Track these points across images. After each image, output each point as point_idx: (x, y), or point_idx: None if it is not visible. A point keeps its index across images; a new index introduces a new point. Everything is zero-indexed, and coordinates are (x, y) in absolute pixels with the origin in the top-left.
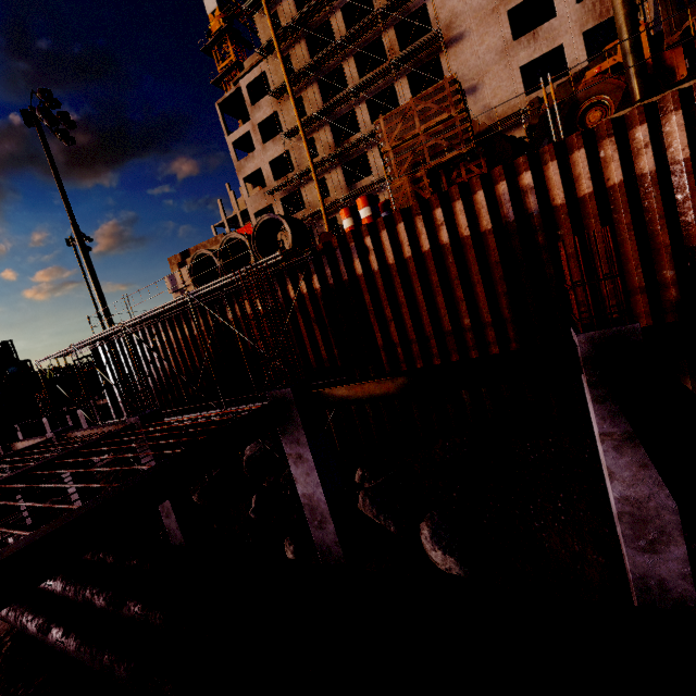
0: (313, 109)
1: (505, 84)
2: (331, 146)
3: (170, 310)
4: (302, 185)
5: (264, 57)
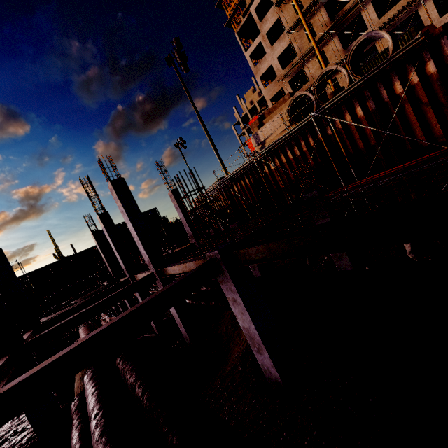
0: (308, 0)
1: None
2: (326, 23)
3: (280, 142)
4: (305, 64)
5: None
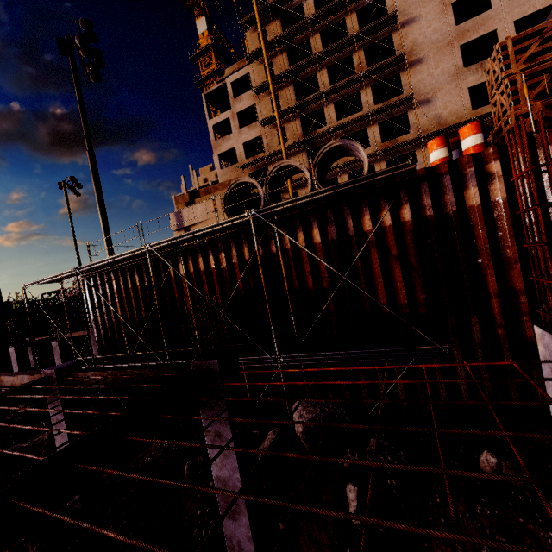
0: (287, 105)
1: (455, 99)
2: (299, 135)
3: (200, 237)
4: (270, 164)
5: (250, 61)
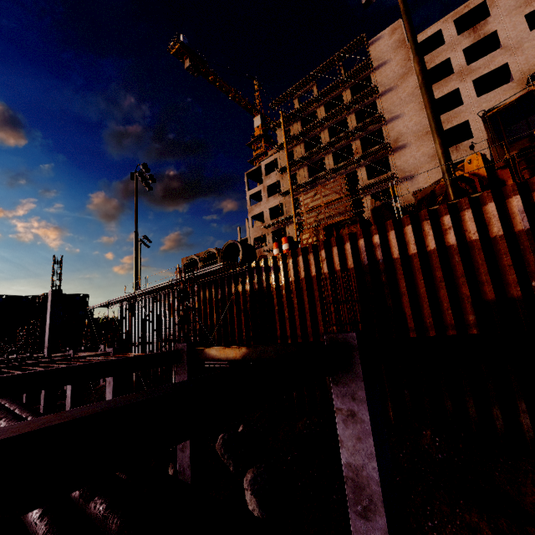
0: (302, 180)
1: (434, 175)
2: None
3: (165, 289)
4: (287, 224)
5: (278, 151)
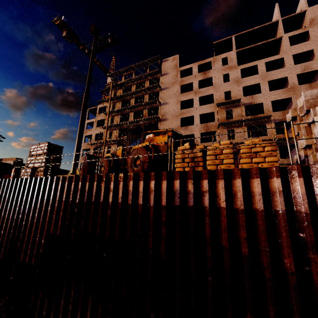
0: (116, 122)
1: None
2: (117, 136)
3: None
4: (103, 146)
5: (107, 102)
